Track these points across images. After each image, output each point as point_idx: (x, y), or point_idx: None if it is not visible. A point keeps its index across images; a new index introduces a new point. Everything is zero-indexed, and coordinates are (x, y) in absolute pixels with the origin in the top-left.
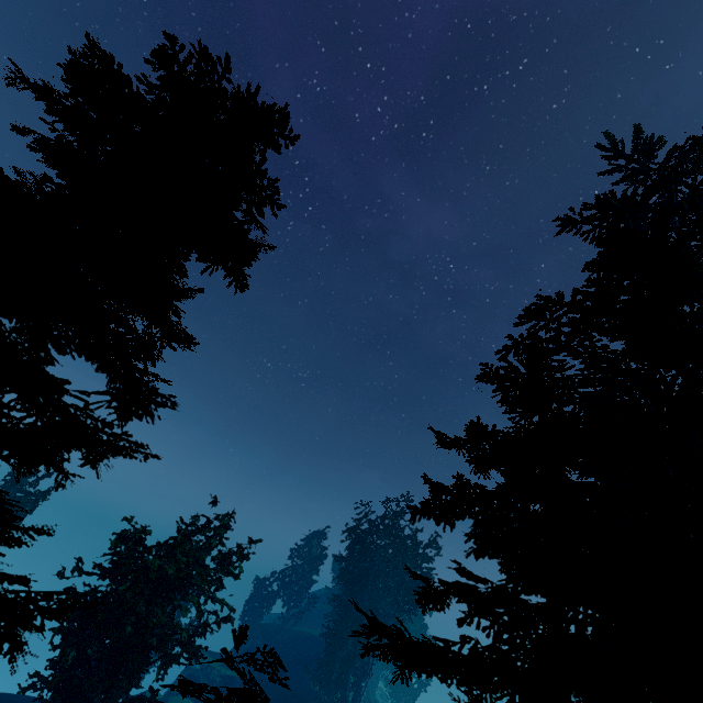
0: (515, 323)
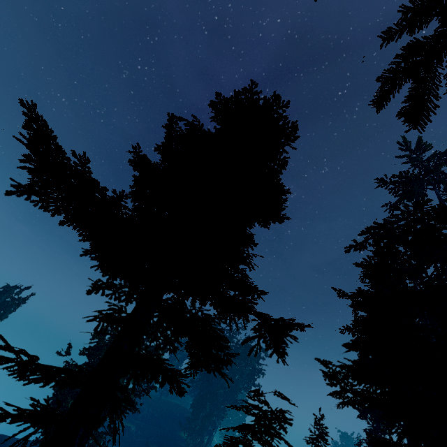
0: (359, 234)
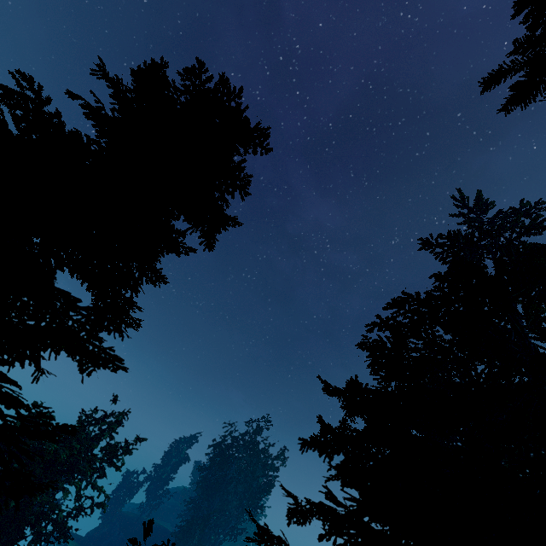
0: (384, 307)
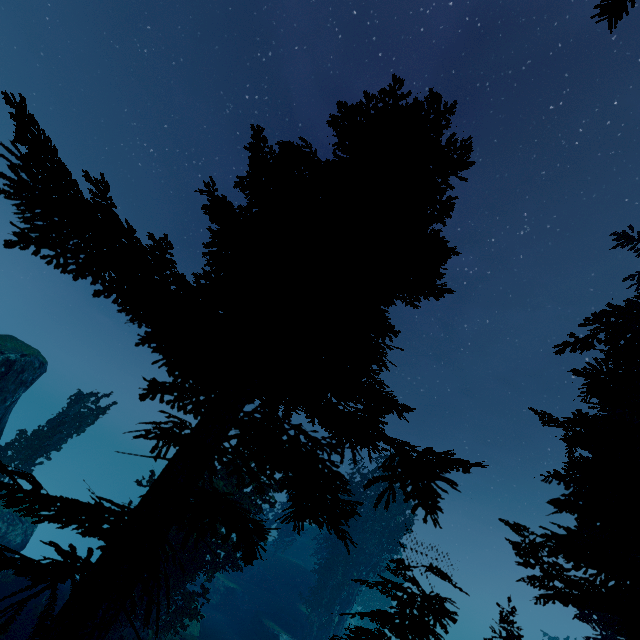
0: (580, 324)
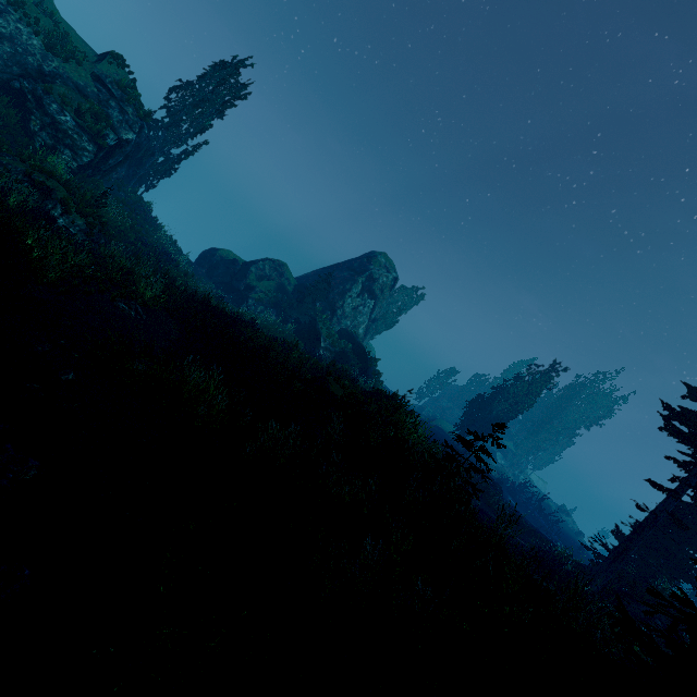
0: None
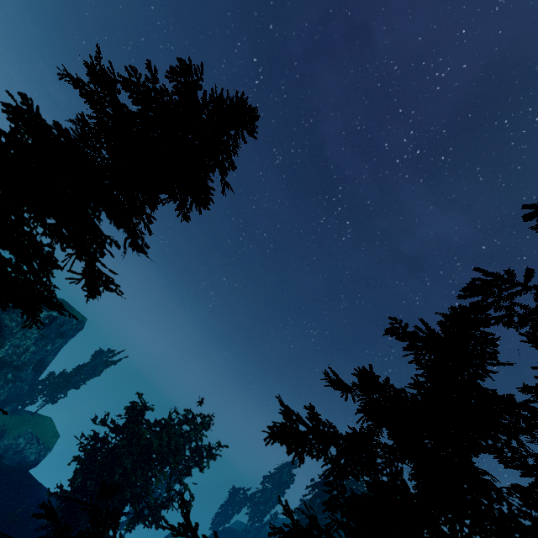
0: (459, 296)
